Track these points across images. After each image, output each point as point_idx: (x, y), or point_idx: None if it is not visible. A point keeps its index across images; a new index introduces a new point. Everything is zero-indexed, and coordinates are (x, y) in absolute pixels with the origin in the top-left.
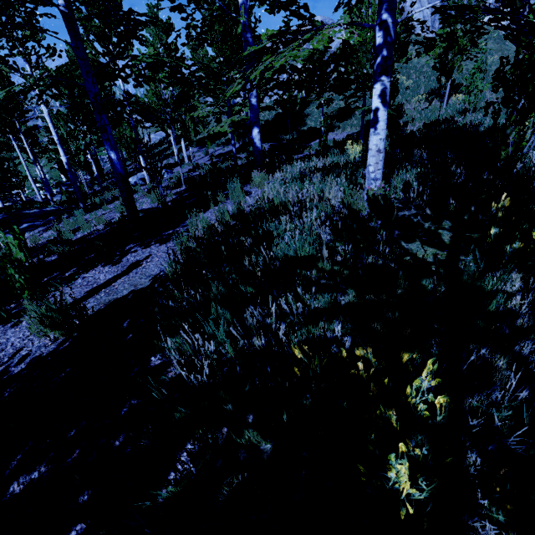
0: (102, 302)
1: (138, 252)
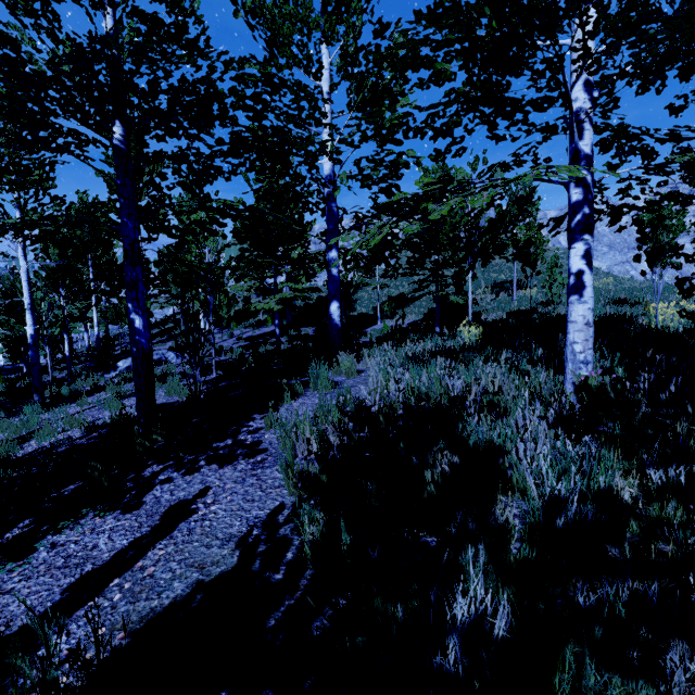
0: (120, 621)
1: (176, 482)
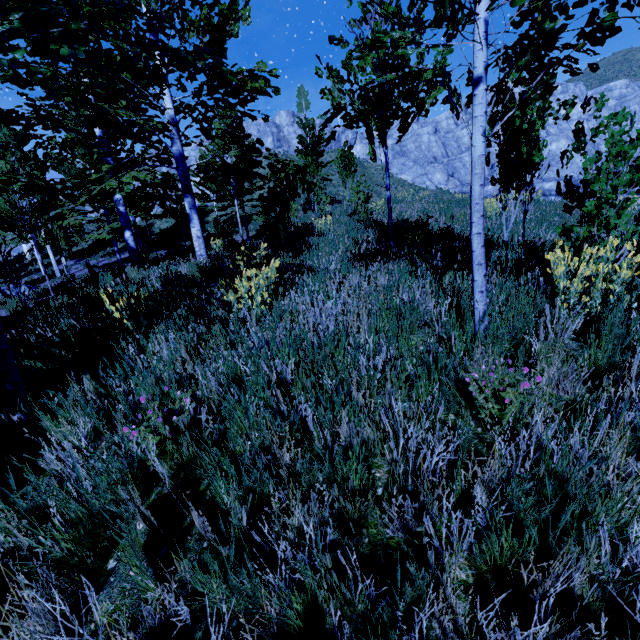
0: None
1: None
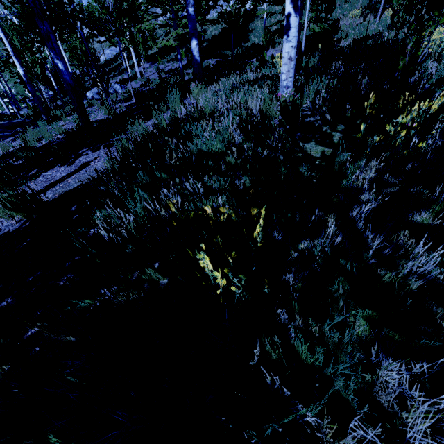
0: (57, 193)
1: (89, 155)
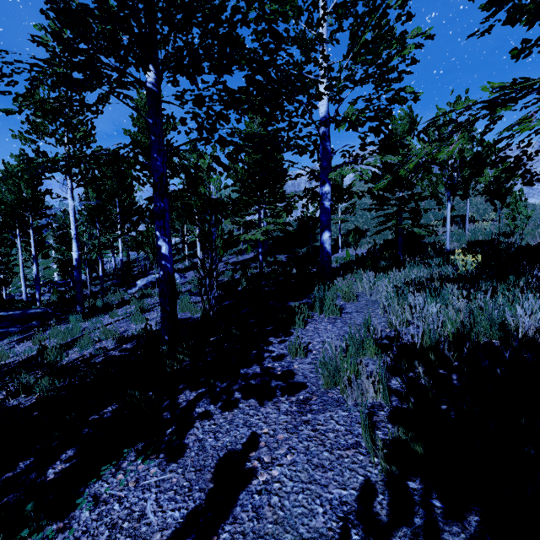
0: None
1: (216, 420)
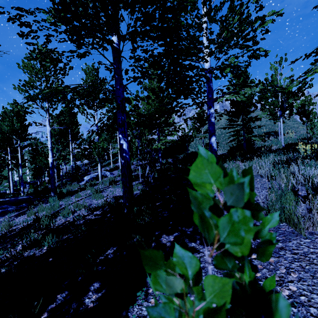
0: None
1: None
